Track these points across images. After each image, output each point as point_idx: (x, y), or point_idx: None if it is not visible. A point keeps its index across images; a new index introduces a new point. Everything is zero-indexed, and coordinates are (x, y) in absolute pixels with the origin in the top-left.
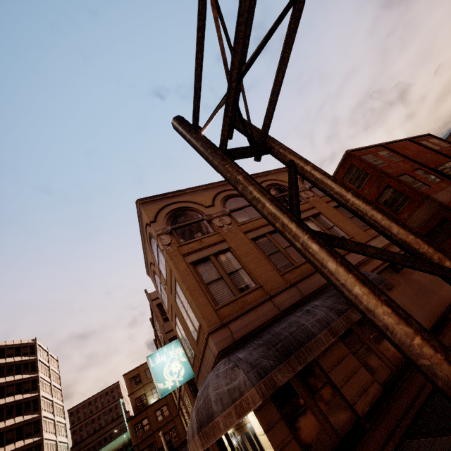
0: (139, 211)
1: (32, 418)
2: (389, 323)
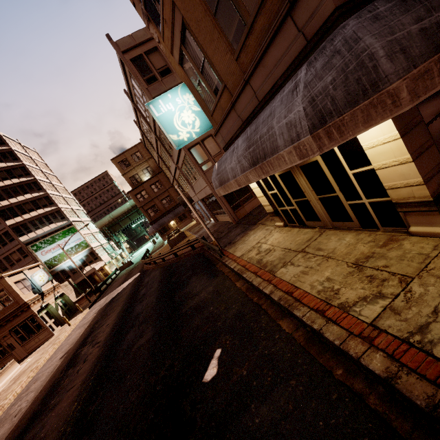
0: None
1: (40, 195)
2: None
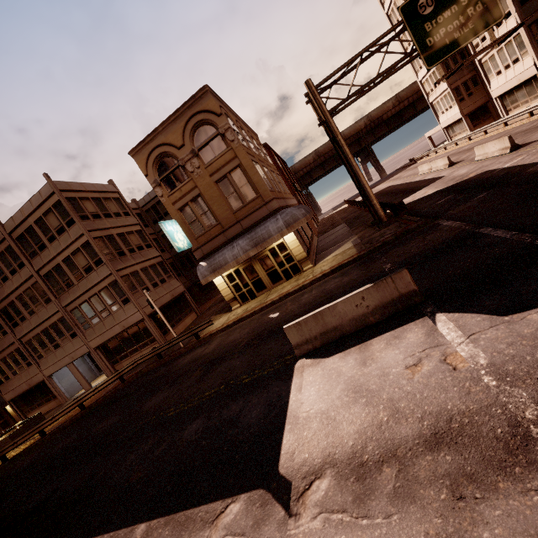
0: (201, 95)
1: None
2: (368, 187)
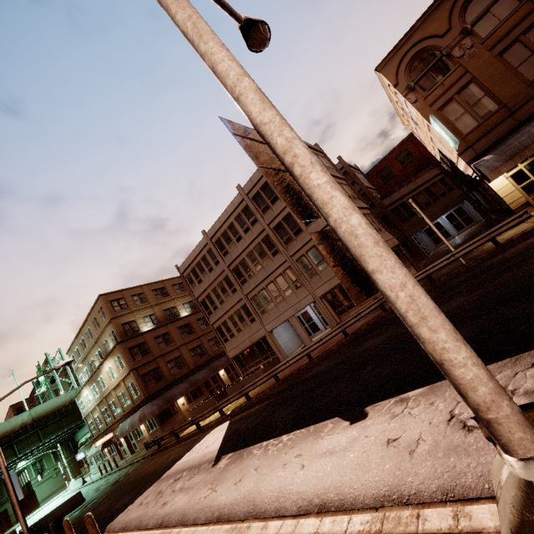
0: None
1: None
2: None
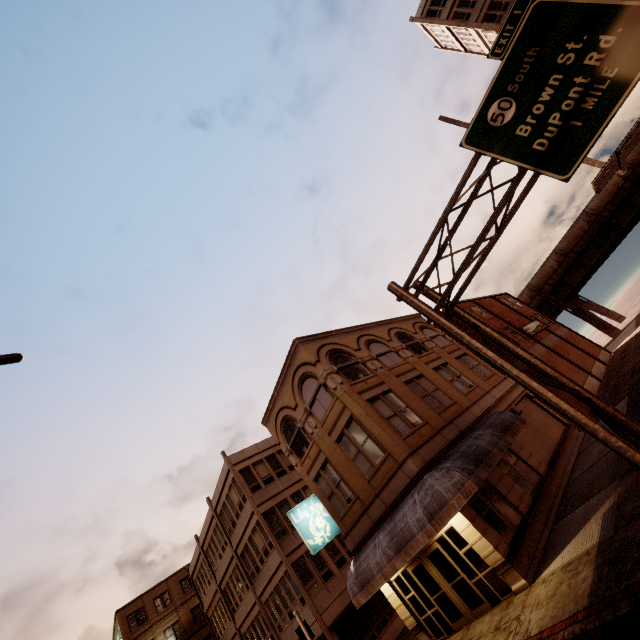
0: (294, 350)
1: None
2: (567, 407)
